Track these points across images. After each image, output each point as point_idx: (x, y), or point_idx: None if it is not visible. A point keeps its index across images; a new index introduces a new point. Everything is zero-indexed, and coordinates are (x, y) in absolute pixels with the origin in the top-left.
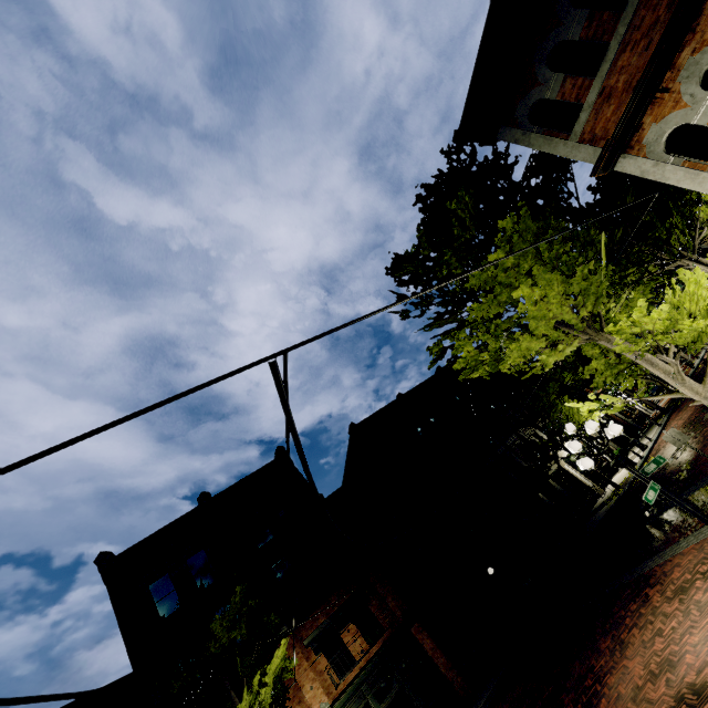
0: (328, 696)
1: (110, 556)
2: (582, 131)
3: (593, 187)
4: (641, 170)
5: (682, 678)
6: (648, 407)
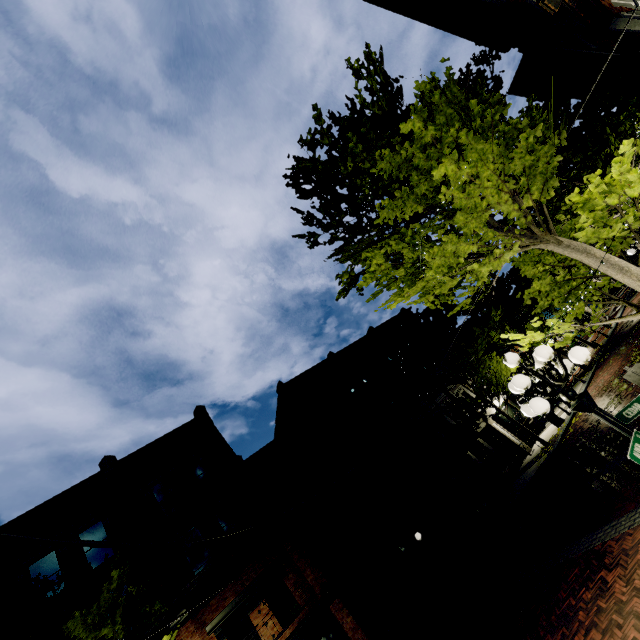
0: None
1: None
2: None
3: None
4: None
5: None
6: None
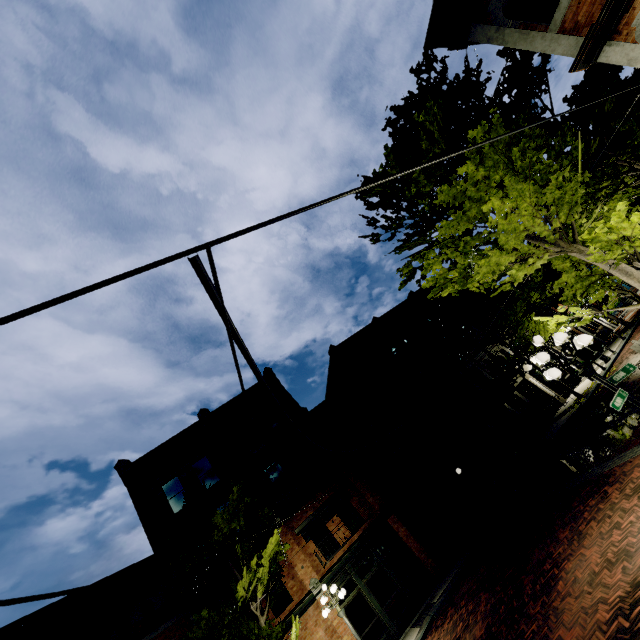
0: (317, 573)
1: (127, 463)
2: (563, 19)
3: (569, 98)
4: (628, 59)
5: (638, 567)
6: (613, 322)
